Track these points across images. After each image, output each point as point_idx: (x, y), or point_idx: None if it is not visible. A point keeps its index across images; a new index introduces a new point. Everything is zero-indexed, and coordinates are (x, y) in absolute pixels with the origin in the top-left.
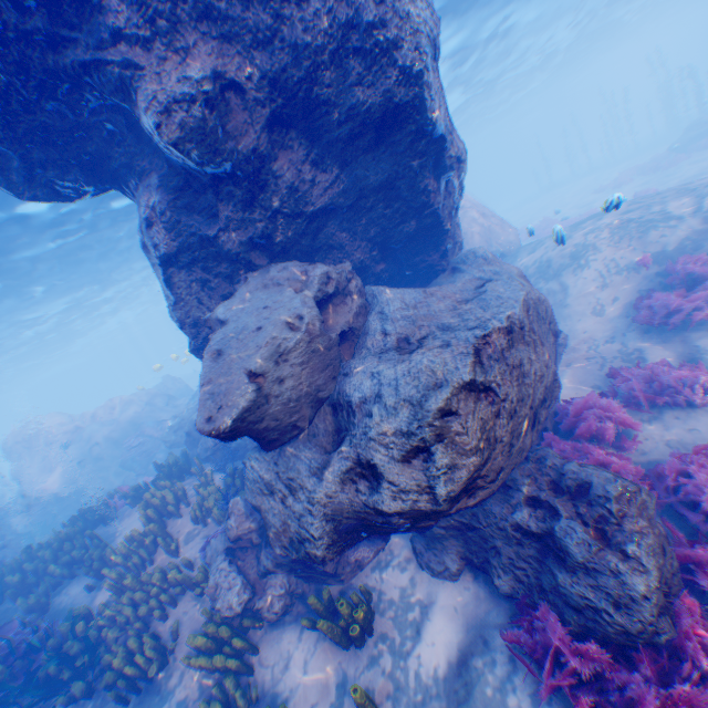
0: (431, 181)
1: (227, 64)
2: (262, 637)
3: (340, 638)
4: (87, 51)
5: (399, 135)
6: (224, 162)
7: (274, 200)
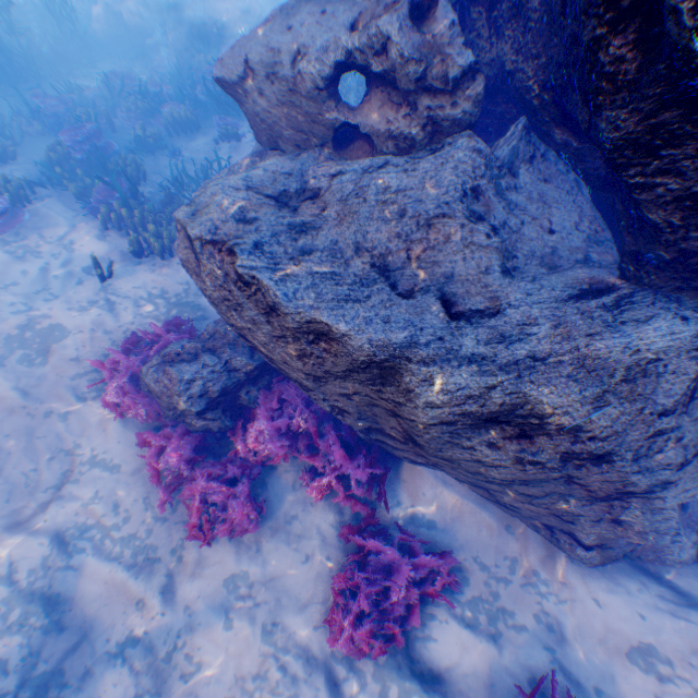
0: (632, 50)
1: None
2: None
3: None
4: None
5: None
6: None
7: None
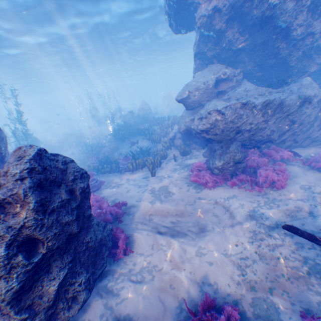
0: (283, 45)
1: (219, 3)
2: (173, 149)
3: (180, 153)
4: (191, 0)
5: (267, 27)
6: (210, 32)
7: (223, 44)
